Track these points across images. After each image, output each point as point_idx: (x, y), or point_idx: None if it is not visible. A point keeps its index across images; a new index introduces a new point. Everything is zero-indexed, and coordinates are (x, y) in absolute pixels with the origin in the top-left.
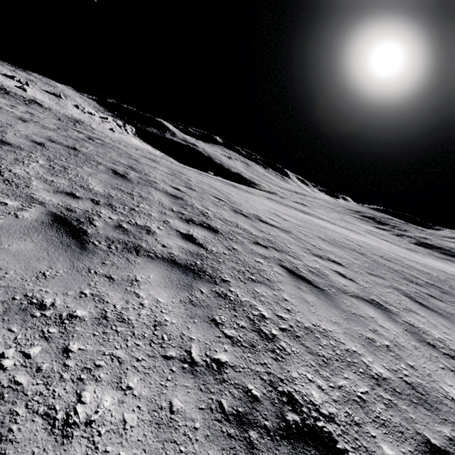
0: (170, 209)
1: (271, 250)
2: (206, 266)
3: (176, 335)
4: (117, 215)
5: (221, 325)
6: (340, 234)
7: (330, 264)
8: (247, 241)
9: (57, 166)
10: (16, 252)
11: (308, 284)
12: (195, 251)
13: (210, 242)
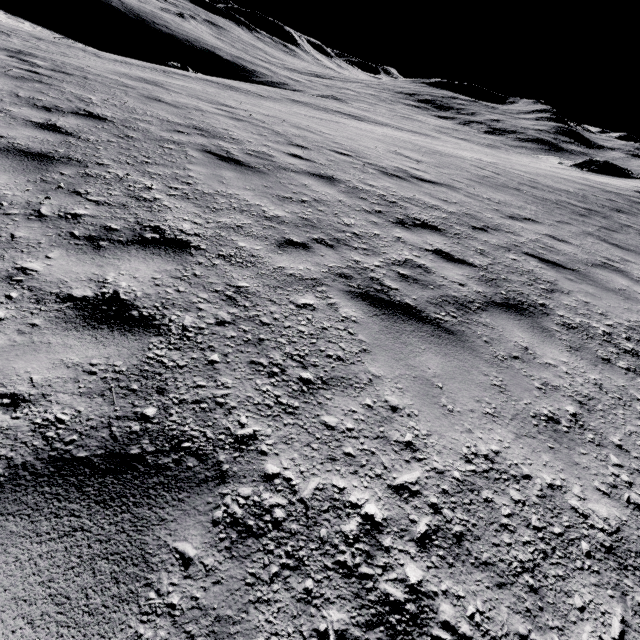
0: (364, 210)
1: (493, 233)
2: (511, 293)
3: (616, 389)
4: (369, 256)
5: (610, 360)
6: (461, 158)
7: (533, 227)
8: (467, 230)
9: (175, 184)
10: (444, 373)
11: (566, 270)
12: (478, 276)
13: (461, 252)
